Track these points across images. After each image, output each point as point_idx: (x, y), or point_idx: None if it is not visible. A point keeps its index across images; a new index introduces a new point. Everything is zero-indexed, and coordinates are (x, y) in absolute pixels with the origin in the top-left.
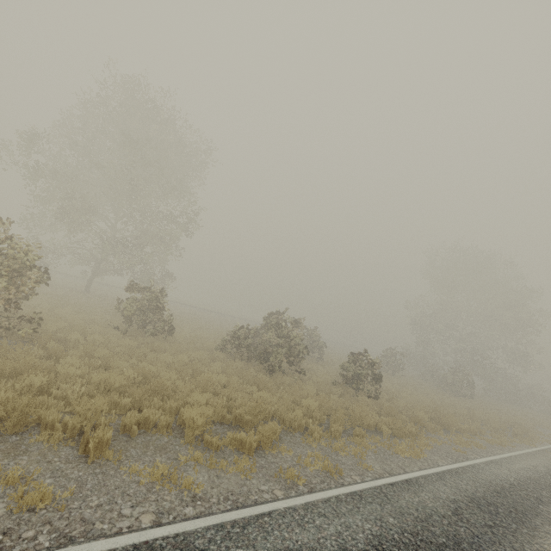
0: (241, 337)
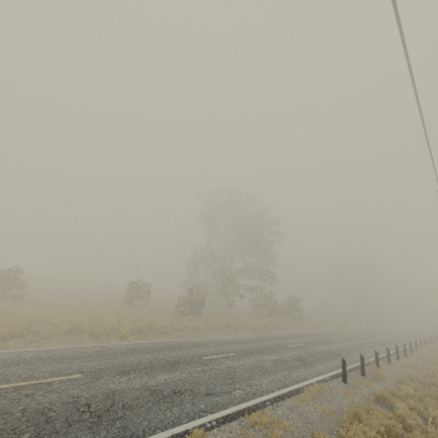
0: None
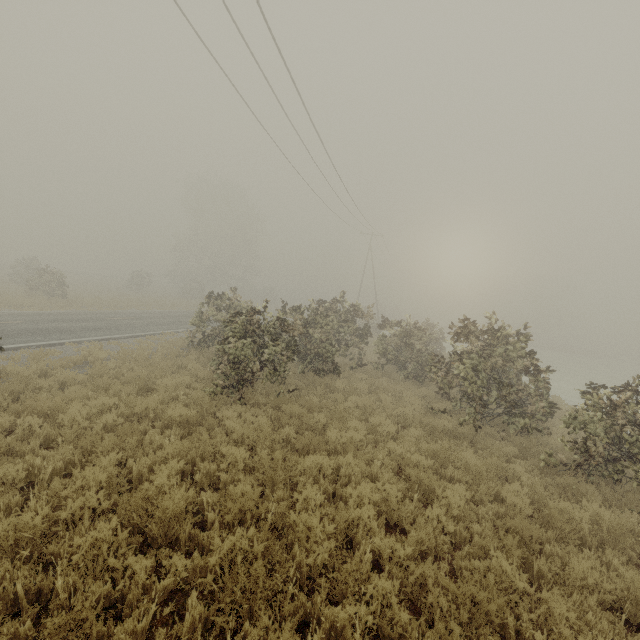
0: None
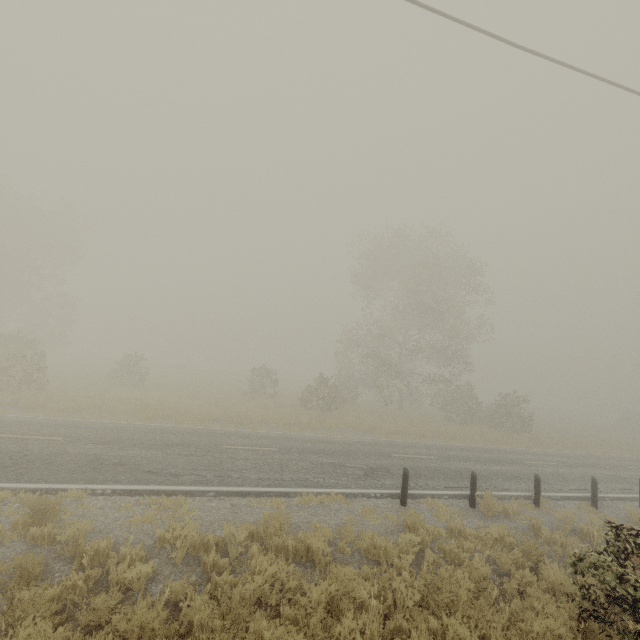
0: None
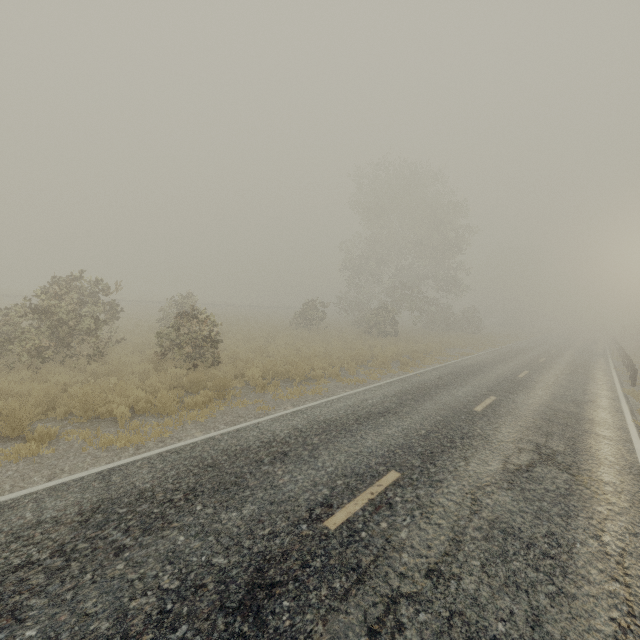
0: None
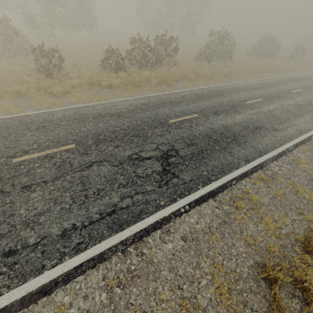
0: (255, 48)
